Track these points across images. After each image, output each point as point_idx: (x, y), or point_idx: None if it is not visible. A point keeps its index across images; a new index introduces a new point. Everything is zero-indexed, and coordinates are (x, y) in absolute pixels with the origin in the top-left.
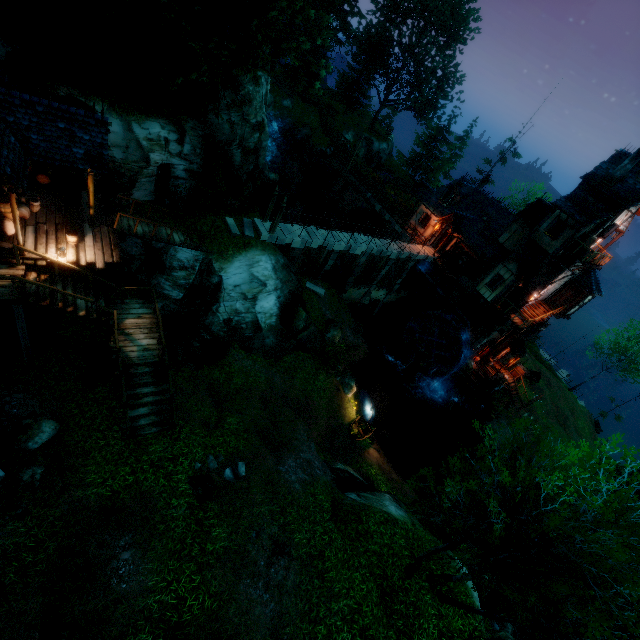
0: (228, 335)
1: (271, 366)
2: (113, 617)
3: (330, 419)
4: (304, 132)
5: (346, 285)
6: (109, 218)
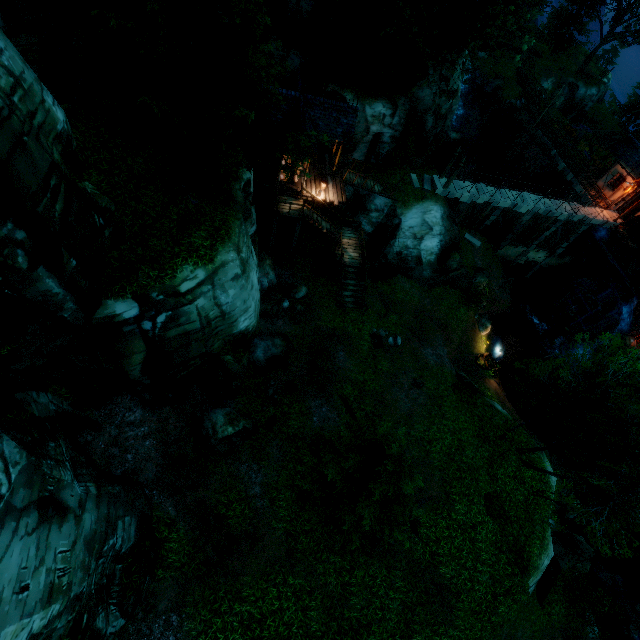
0: (397, 263)
1: (424, 292)
2: (336, 373)
3: (461, 345)
4: (495, 84)
5: (503, 241)
6: (340, 173)
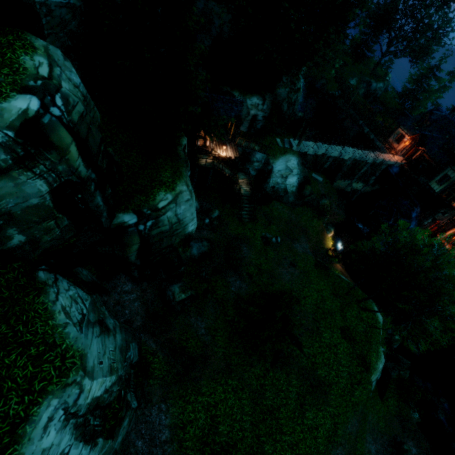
0: (272, 193)
1: (290, 211)
2: (243, 260)
3: (317, 243)
4: (321, 82)
5: (336, 177)
6: (233, 139)
